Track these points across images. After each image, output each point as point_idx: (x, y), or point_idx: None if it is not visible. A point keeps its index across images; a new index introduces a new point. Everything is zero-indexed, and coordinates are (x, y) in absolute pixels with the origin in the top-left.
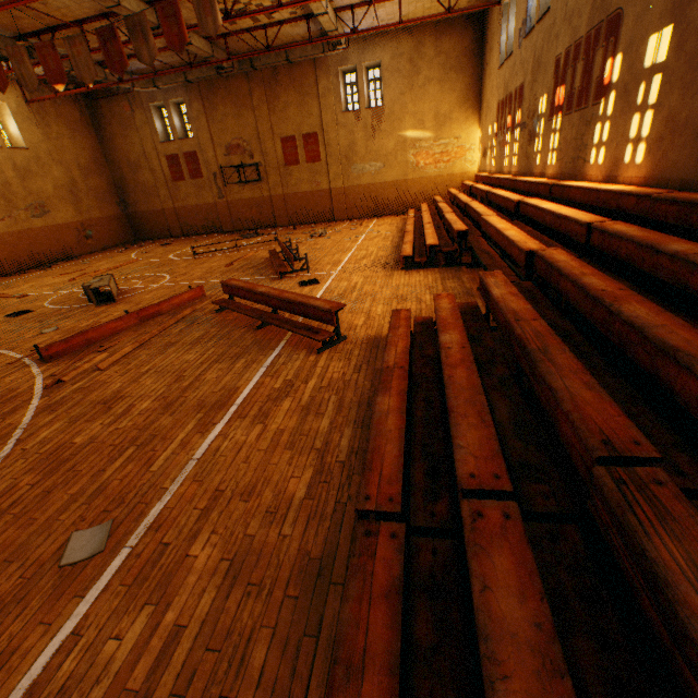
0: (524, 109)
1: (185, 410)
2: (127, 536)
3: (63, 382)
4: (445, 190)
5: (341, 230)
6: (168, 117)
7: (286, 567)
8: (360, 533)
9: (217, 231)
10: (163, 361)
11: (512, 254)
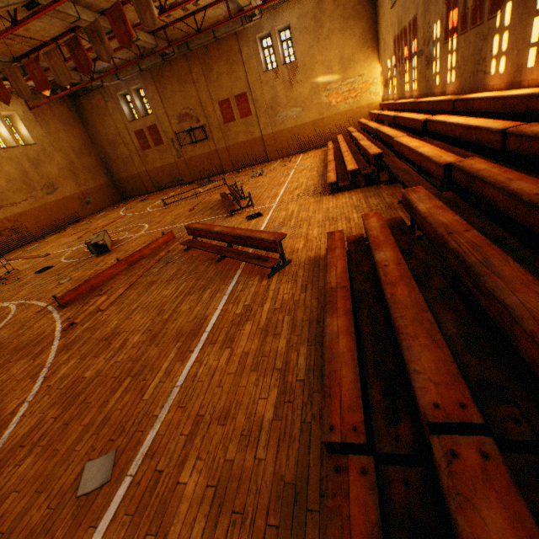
0: (419, 38)
1: (167, 340)
2: (128, 464)
3: (75, 324)
4: (356, 121)
5: (275, 168)
6: (131, 101)
7: (264, 493)
8: (330, 470)
9: (180, 184)
10: (147, 298)
11: (428, 169)
